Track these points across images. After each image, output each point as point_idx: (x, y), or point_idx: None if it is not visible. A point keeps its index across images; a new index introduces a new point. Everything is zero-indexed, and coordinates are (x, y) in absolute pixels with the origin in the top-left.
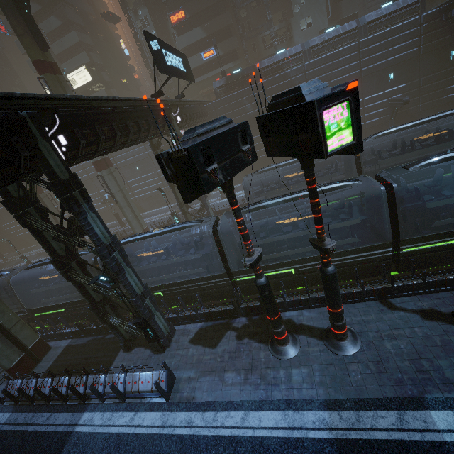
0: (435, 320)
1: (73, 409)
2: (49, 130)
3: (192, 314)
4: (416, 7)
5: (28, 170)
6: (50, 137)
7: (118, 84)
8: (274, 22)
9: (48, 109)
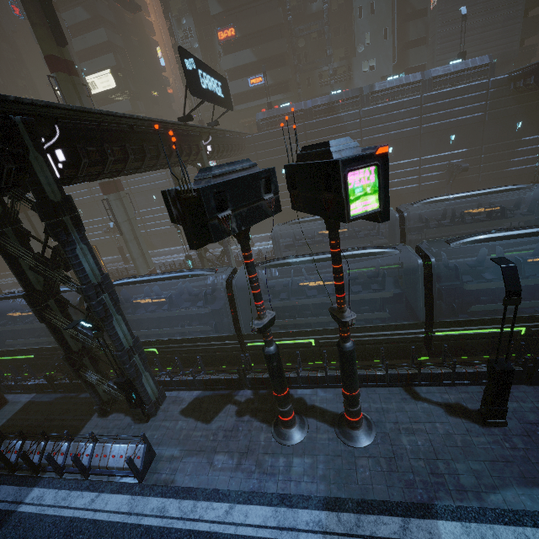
0: (459, 417)
1: (21, 482)
2: (46, 141)
3: (189, 379)
4: (485, 70)
5: (10, 185)
6: (46, 149)
7: (147, 97)
8: (334, 58)
9: (49, 117)
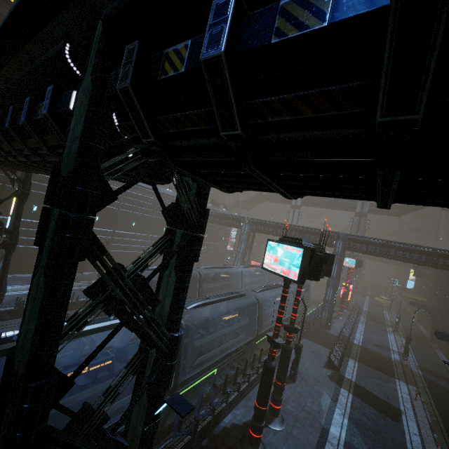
0: (286, 384)
1: None
2: None
3: None
4: None
5: None
6: None
7: None
8: None
9: None
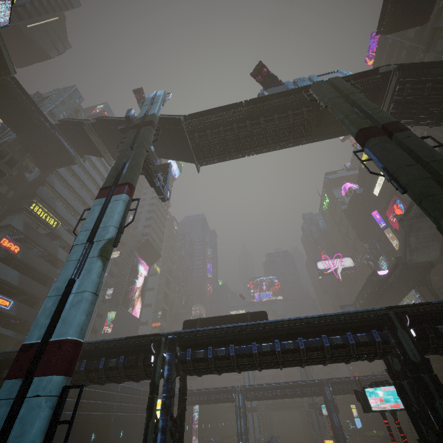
0: None
1: None
2: None
3: None
4: None
5: None
6: None
7: None
8: None
9: None
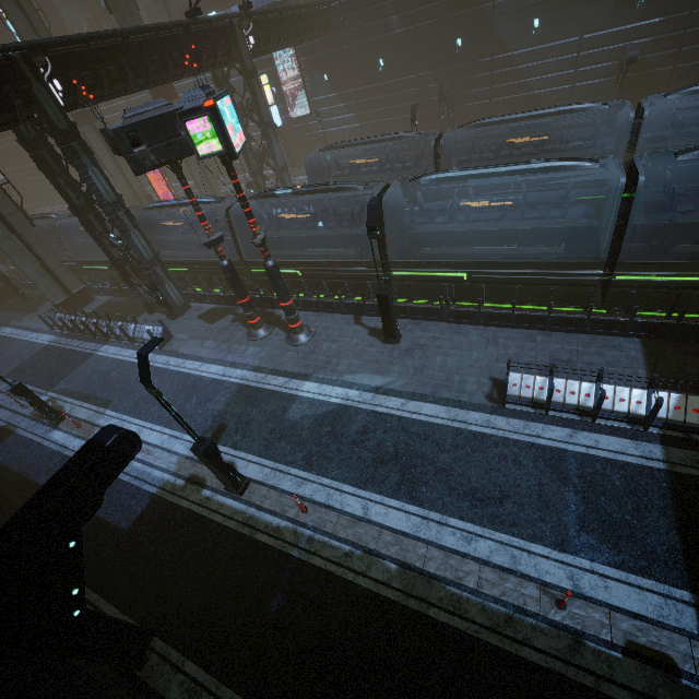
0: (374, 337)
1: (98, 342)
2: (44, 72)
3: (206, 294)
4: None
5: (25, 117)
6: (47, 79)
7: None
8: None
9: (43, 46)
